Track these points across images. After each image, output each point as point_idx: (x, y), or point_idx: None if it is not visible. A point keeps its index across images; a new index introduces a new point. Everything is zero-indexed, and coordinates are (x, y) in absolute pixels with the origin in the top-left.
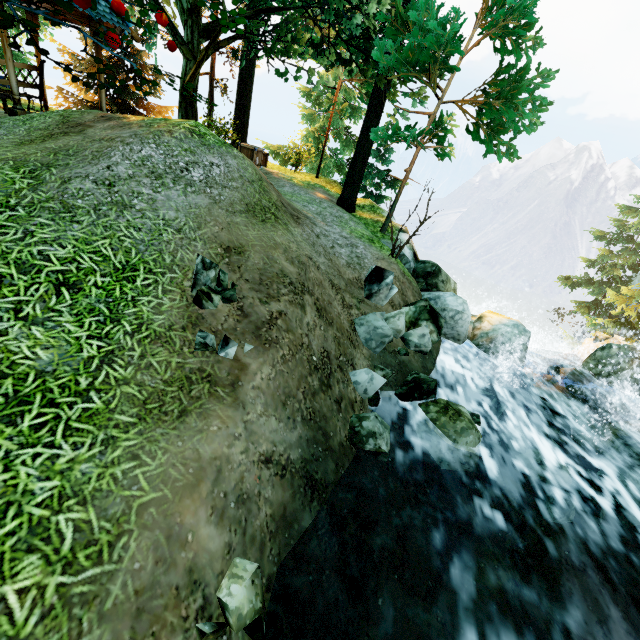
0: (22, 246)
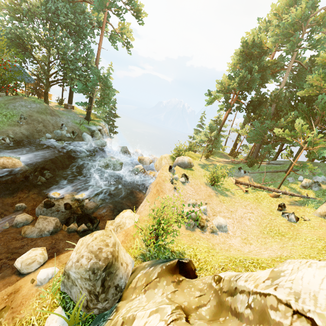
0: (1, 111)
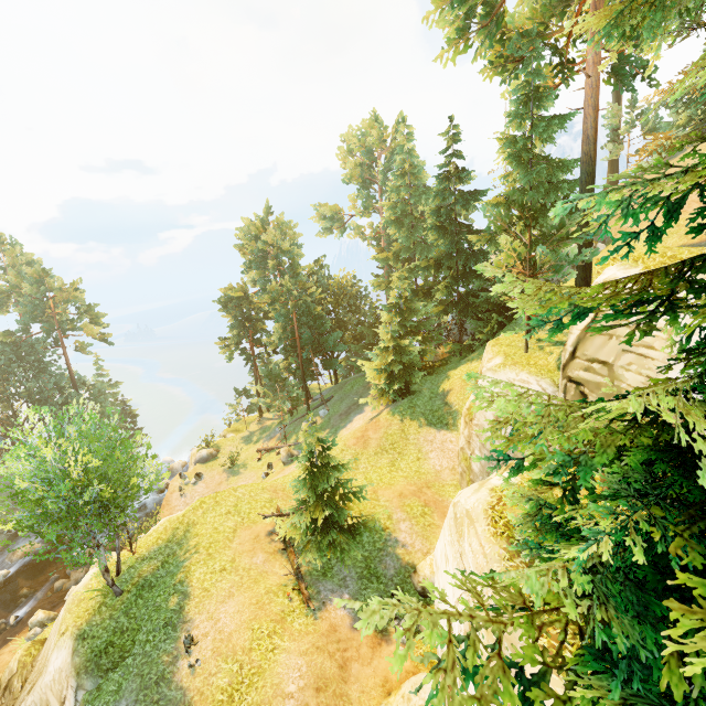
0: None
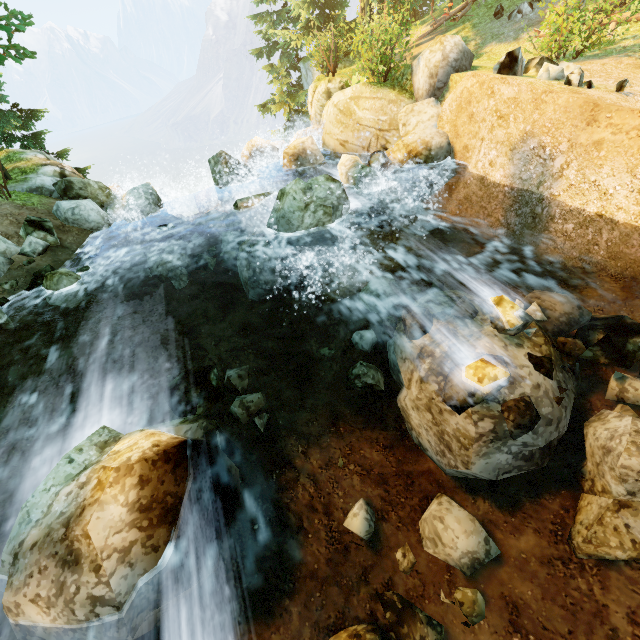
0: None
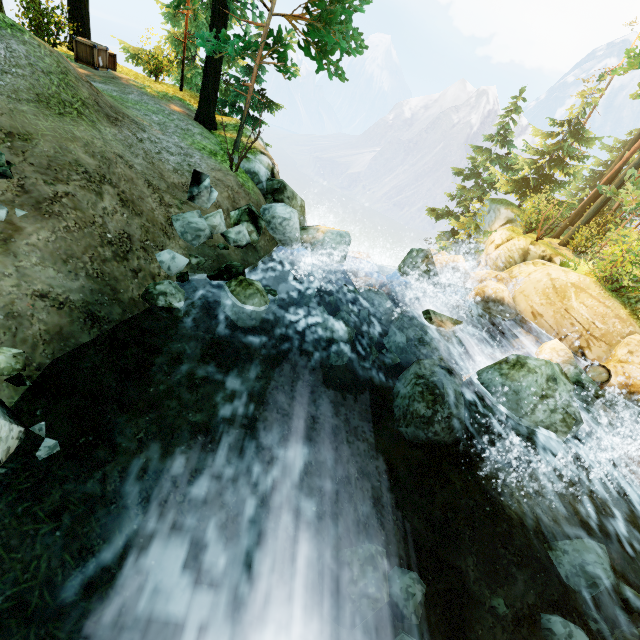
0: None
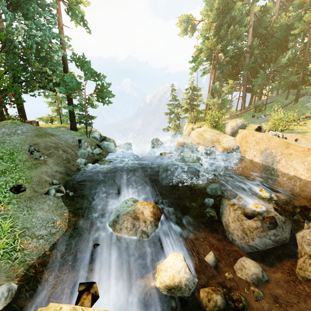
0: None
